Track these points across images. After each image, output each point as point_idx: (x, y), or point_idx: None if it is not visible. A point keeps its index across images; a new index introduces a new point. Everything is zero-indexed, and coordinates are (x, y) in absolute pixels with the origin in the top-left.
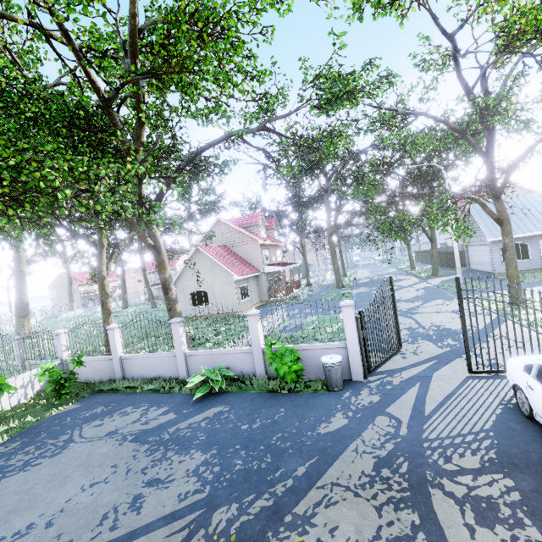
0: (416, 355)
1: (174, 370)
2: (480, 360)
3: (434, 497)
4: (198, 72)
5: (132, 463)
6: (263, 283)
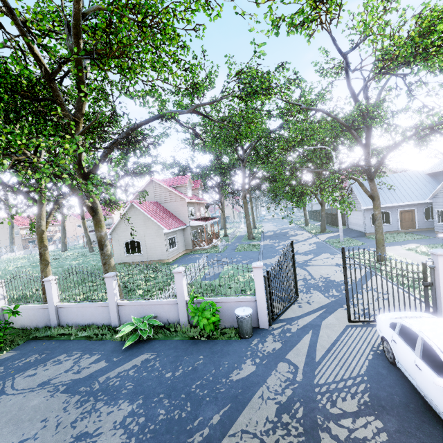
0: (309, 304)
1: (106, 318)
2: (356, 310)
3: (323, 441)
4: (137, 59)
5: (62, 416)
6: (189, 234)
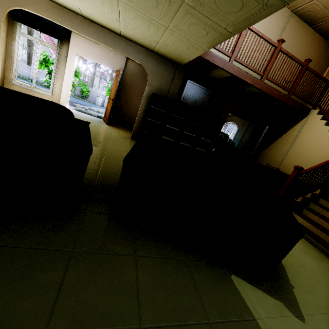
0: None
1: (27, 74)
2: None
3: None
4: None
5: None
6: None
